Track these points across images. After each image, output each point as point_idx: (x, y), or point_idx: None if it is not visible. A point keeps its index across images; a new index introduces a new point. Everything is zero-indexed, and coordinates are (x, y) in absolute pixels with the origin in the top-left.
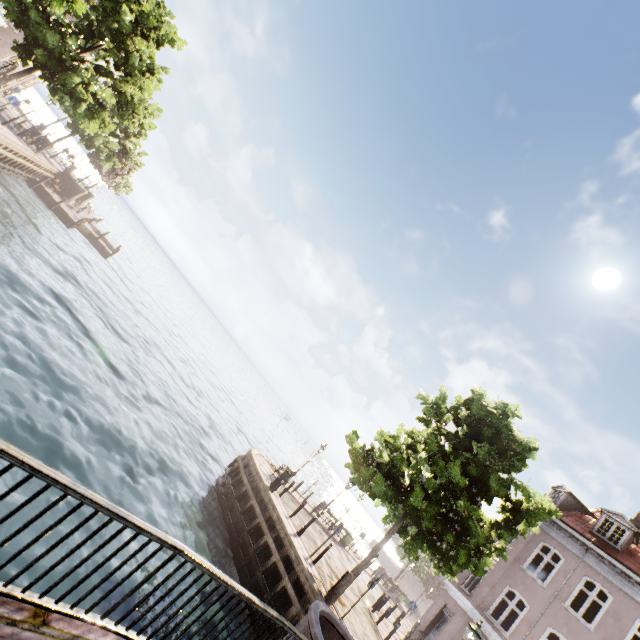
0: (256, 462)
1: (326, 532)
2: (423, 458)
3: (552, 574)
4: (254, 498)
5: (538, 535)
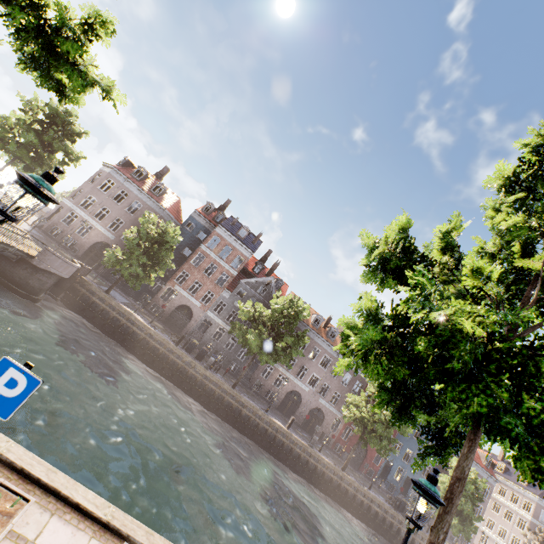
0: None
1: None
2: None
3: (110, 190)
4: None
5: (108, 176)
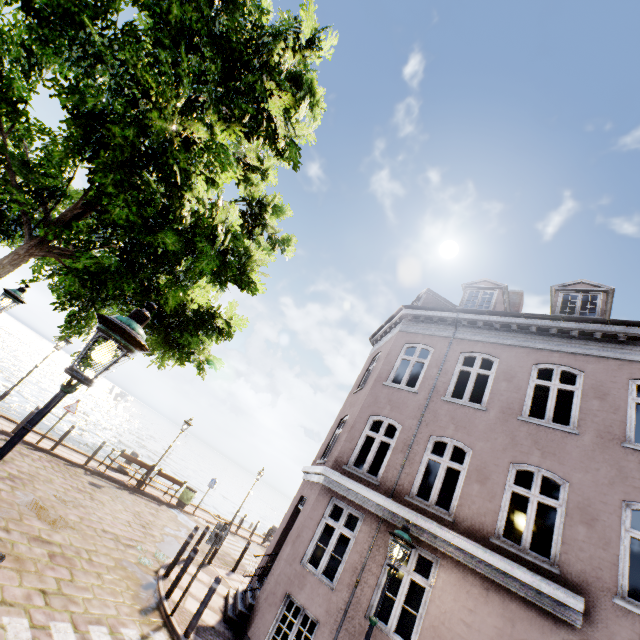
0: None
1: (132, 491)
2: None
3: (423, 373)
4: None
5: (399, 340)
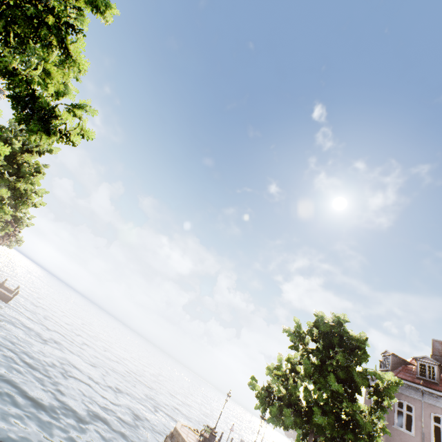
0: (184, 436)
1: None
2: (303, 374)
3: (413, 422)
4: None
5: None
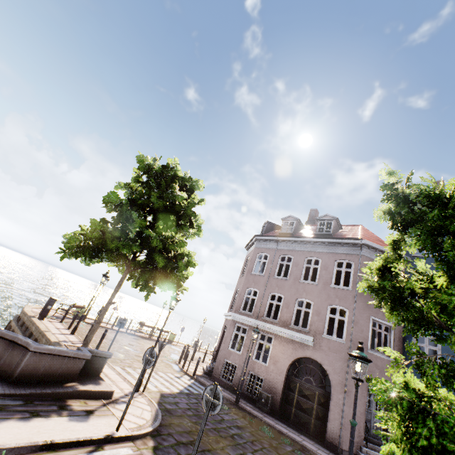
0: (27, 309)
1: (148, 339)
2: None
3: (266, 266)
4: (18, 329)
5: (255, 252)
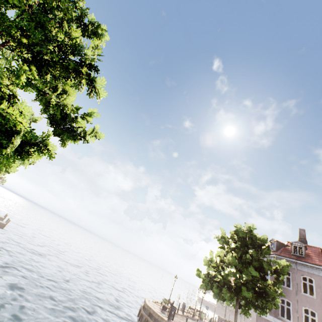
0: (153, 309)
1: (193, 319)
2: (227, 262)
3: (291, 282)
4: None
5: None
